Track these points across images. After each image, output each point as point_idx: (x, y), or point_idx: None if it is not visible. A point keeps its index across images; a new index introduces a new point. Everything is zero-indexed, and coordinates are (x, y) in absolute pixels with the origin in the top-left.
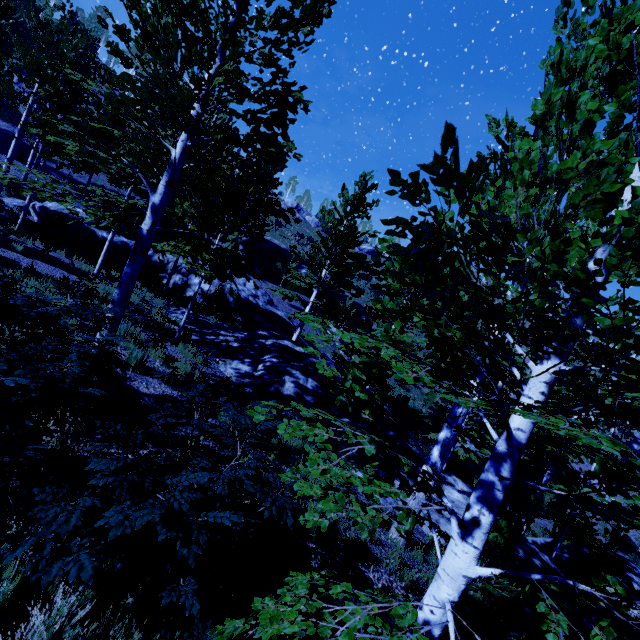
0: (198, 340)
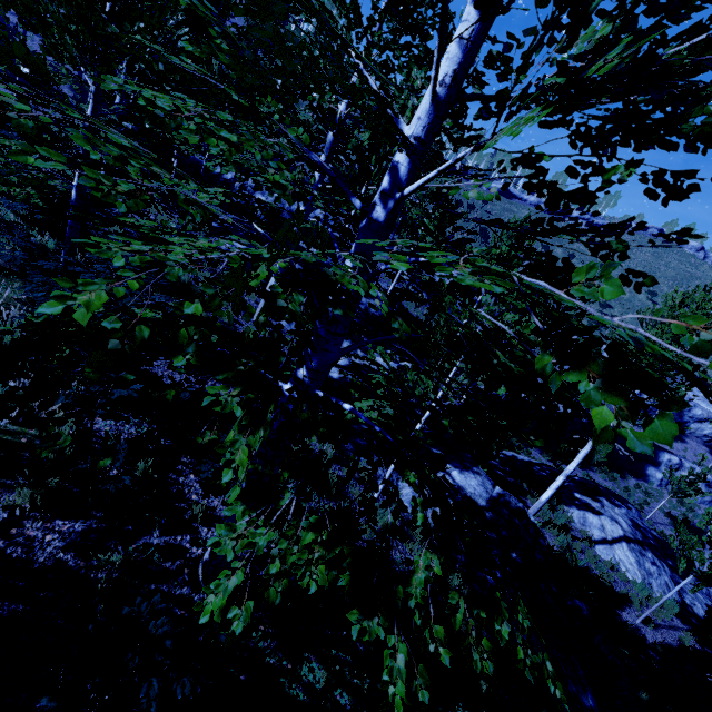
0: (219, 228)
